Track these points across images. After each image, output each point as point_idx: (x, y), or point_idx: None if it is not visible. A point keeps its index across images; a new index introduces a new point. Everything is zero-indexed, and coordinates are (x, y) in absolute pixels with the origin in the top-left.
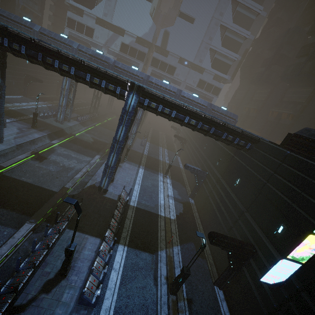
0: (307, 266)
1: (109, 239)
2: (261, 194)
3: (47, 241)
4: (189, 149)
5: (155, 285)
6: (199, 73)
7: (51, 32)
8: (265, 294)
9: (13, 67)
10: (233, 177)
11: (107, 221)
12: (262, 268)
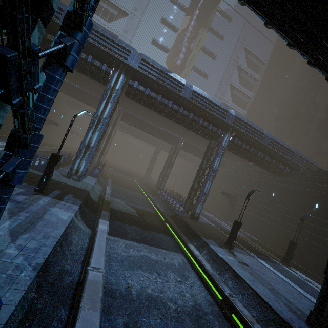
0: None
1: None
2: None
3: None
4: (256, 211)
5: None
6: None
7: (97, 25)
8: None
9: None
10: None
11: None
12: None
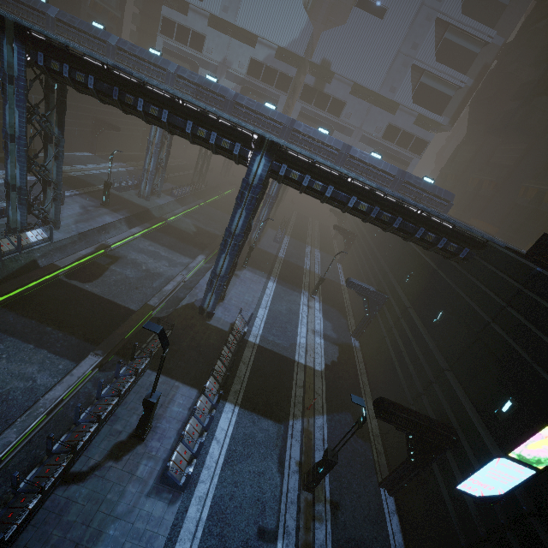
0: (547, 474)
1: (211, 392)
2: (479, 341)
3: (119, 386)
4: (358, 252)
5: (279, 473)
6: (387, 112)
7: (135, 46)
8: (466, 513)
9: (75, 105)
10: (432, 307)
11: (209, 364)
12: (466, 470)
